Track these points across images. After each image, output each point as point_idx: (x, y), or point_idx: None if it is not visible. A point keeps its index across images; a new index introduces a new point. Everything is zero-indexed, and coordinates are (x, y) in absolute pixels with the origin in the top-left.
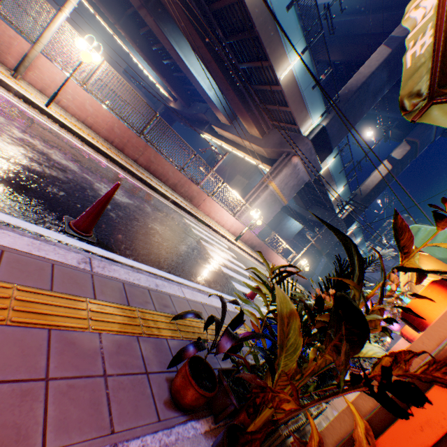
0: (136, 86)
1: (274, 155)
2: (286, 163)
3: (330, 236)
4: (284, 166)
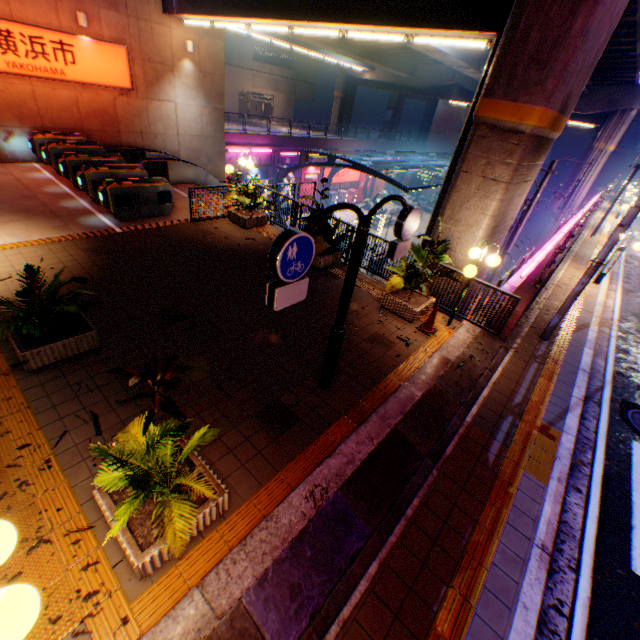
0: (270, 66)
1: (597, 113)
2: (621, 122)
3: (628, 132)
4: (620, 126)
